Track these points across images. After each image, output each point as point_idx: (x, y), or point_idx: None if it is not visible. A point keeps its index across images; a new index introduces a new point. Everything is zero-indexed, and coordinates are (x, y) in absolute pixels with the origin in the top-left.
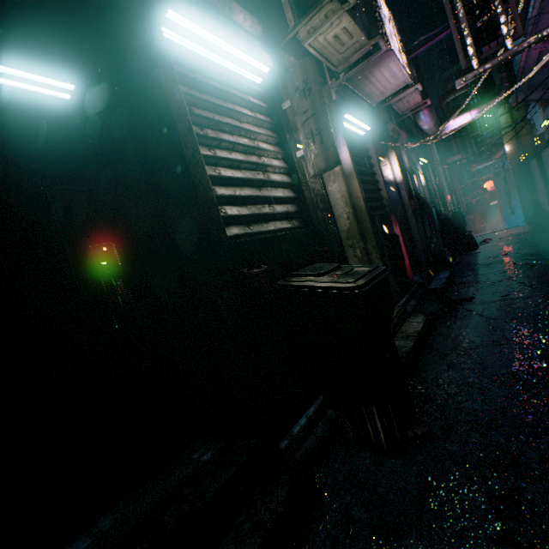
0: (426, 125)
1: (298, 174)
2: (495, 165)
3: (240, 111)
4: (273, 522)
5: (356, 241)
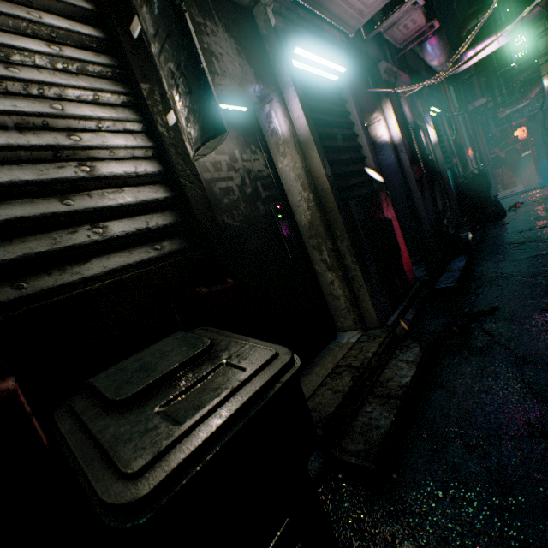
0: (435, 60)
1: (171, 156)
2: (529, 106)
3: (2, 40)
4: None
5: (321, 240)
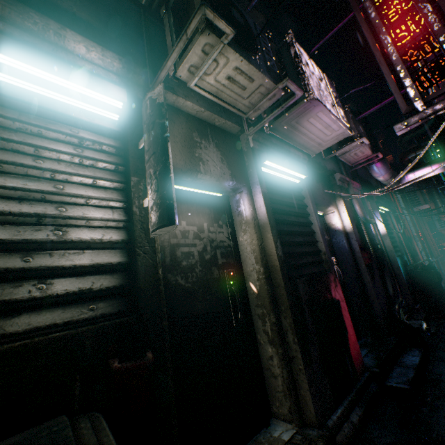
0: (381, 176)
1: (136, 230)
2: None
3: (42, 144)
4: None
5: (266, 311)
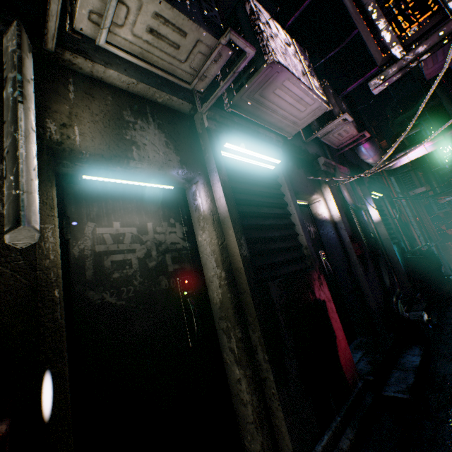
0: (370, 158)
1: (0, 238)
2: None
3: None
4: None
5: (231, 324)
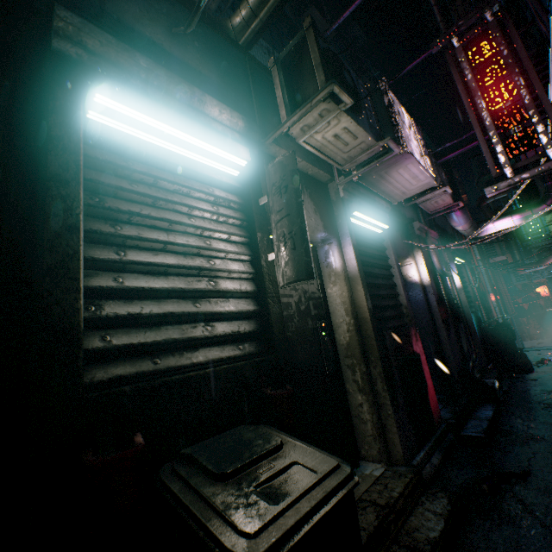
0: (460, 226)
1: (265, 281)
2: (548, 269)
3: (192, 204)
4: None
5: (356, 361)
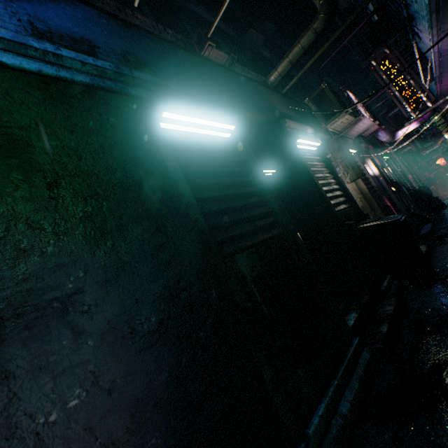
0: (384, 138)
1: (342, 183)
2: (440, 147)
3: (316, 164)
4: (395, 302)
5: (368, 212)
